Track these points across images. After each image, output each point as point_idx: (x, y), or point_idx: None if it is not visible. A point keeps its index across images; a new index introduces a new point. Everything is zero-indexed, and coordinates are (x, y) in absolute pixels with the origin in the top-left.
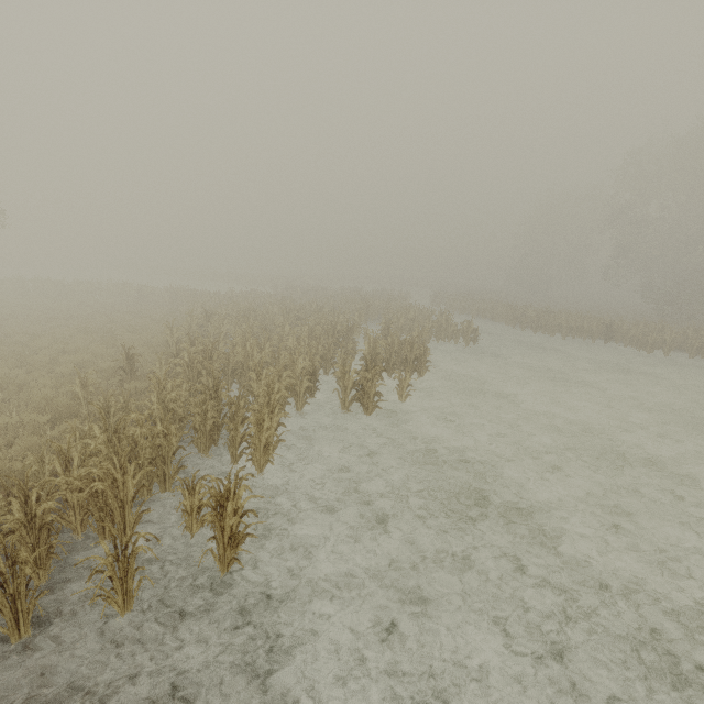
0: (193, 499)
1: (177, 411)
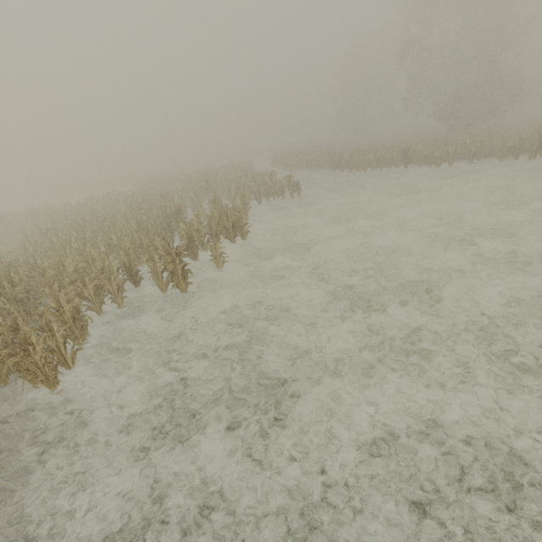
0: None
1: None
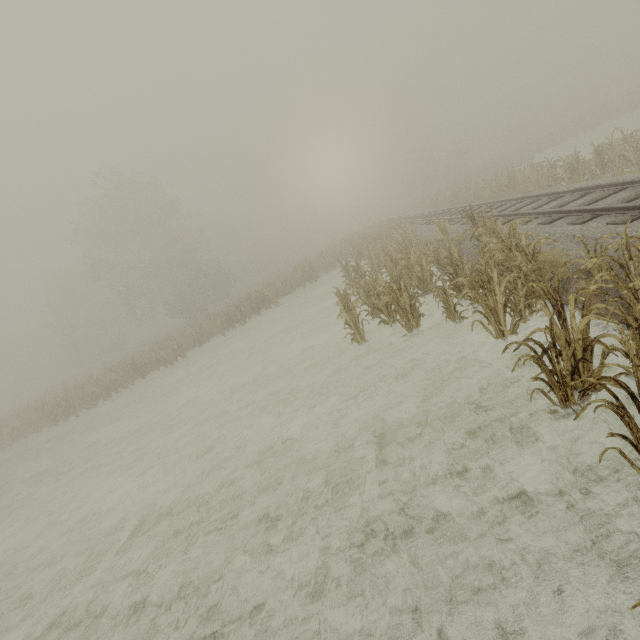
0: None
1: None
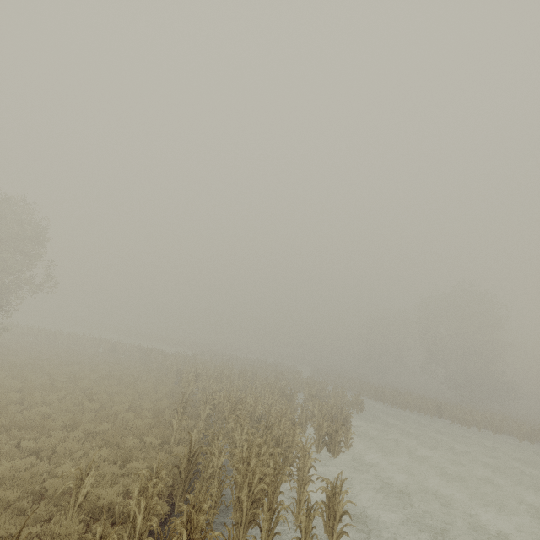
0: (302, 496)
1: (252, 442)
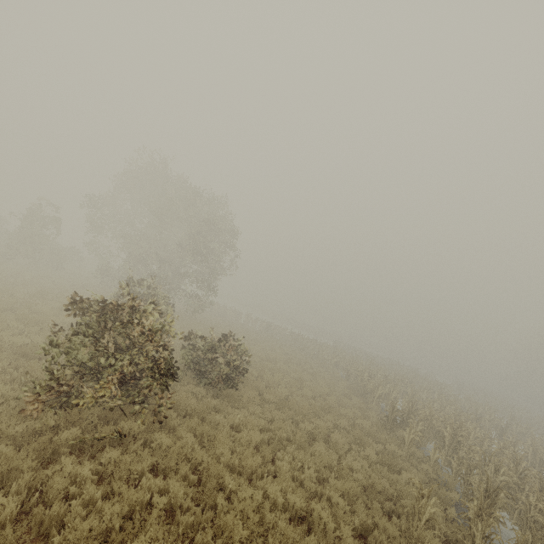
0: None
1: (507, 483)
